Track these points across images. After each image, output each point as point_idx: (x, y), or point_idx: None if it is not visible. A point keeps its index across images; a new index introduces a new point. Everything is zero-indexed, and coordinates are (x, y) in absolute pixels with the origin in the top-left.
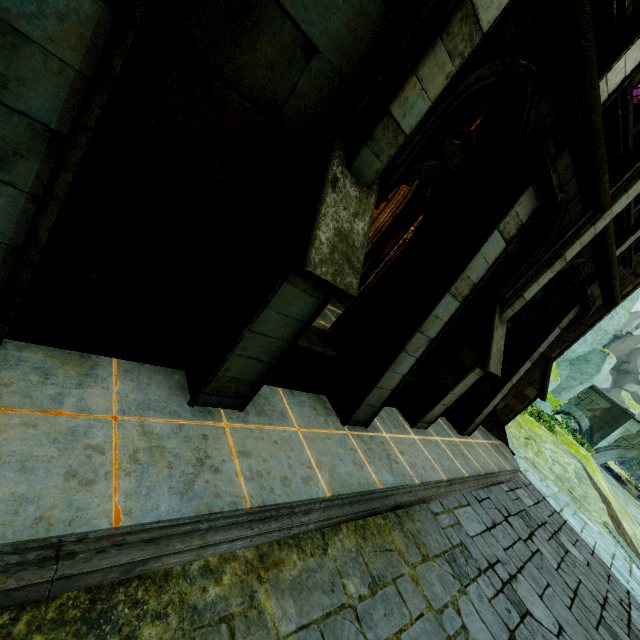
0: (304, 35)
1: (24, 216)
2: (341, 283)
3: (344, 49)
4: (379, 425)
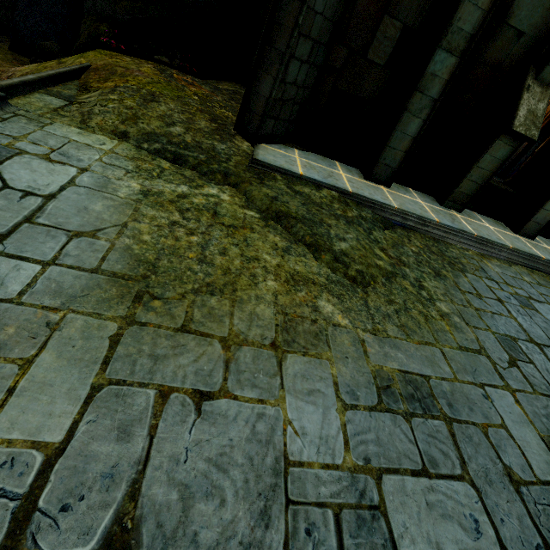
0: (518, 30)
1: (419, 127)
2: (529, 134)
3: (538, 27)
4: (542, 243)
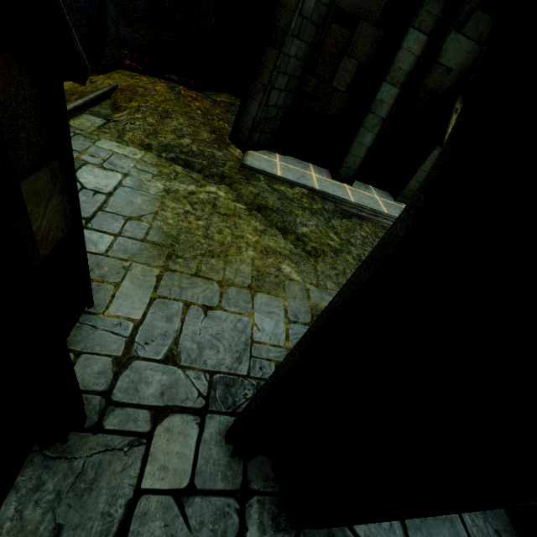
0: (447, 67)
1: (373, 139)
2: None
3: (462, 65)
4: None
